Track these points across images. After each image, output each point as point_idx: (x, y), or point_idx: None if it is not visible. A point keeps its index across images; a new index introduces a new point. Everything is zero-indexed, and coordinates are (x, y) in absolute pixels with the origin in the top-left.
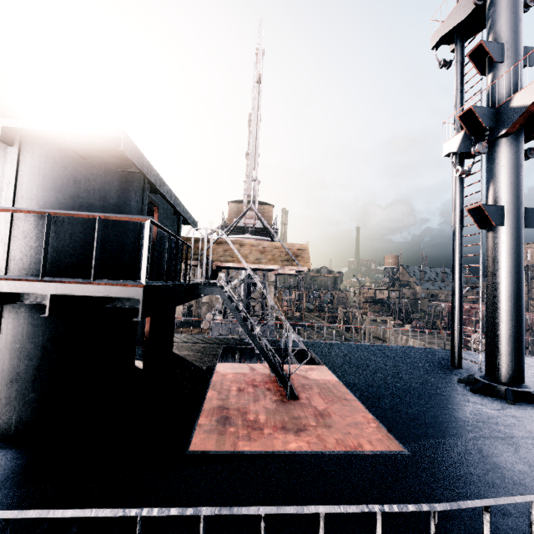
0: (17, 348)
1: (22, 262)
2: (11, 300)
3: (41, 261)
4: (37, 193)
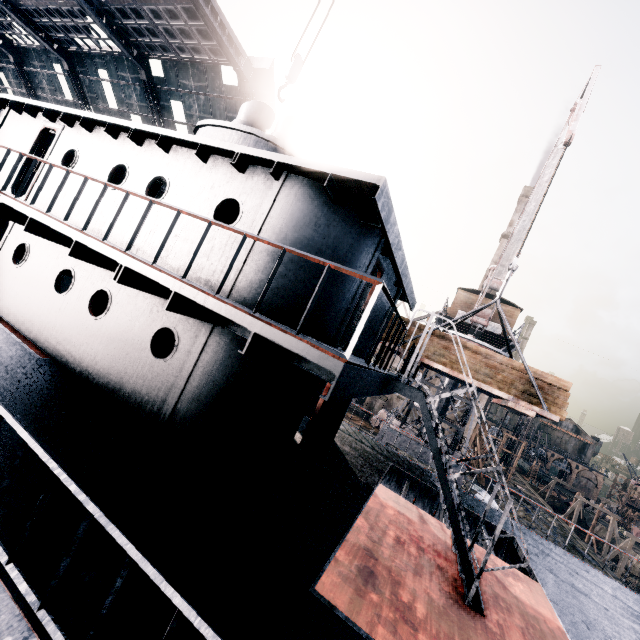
0: (209, 370)
1: (243, 290)
2: (222, 323)
3: (258, 295)
4: (280, 229)
